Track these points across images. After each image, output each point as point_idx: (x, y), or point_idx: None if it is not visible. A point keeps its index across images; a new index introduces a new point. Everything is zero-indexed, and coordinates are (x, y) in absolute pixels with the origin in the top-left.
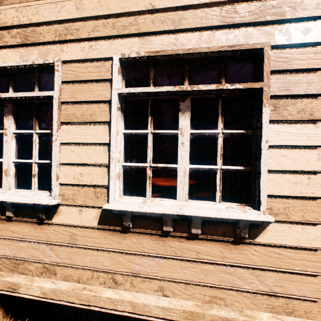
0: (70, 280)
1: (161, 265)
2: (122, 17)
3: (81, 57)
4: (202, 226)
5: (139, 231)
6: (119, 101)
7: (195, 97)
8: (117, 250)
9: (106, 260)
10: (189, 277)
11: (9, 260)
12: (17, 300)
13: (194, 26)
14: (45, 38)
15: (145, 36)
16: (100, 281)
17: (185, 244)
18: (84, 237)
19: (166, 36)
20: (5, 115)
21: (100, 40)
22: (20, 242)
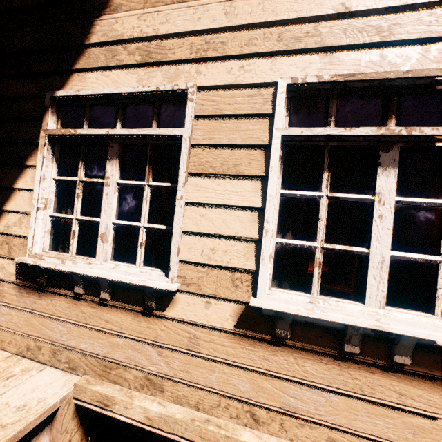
0: (185, 404)
1: (333, 405)
2: (293, 25)
3: (226, 82)
4: (412, 352)
5: (300, 346)
6: (281, 147)
7: (407, 145)
8: (262, 370)
9: (242, 382)
10: (384, 432)
11: (97, 360)
12: (99, 417)
13: (417, 37)
14: (176, 55)
15: (329, 52)
16: (230, 413)
17: (379, 376)
18: (210, 344)
19: (365, 52)
20: (109, 158)
21: (257, 58)
22: (115, 337)
